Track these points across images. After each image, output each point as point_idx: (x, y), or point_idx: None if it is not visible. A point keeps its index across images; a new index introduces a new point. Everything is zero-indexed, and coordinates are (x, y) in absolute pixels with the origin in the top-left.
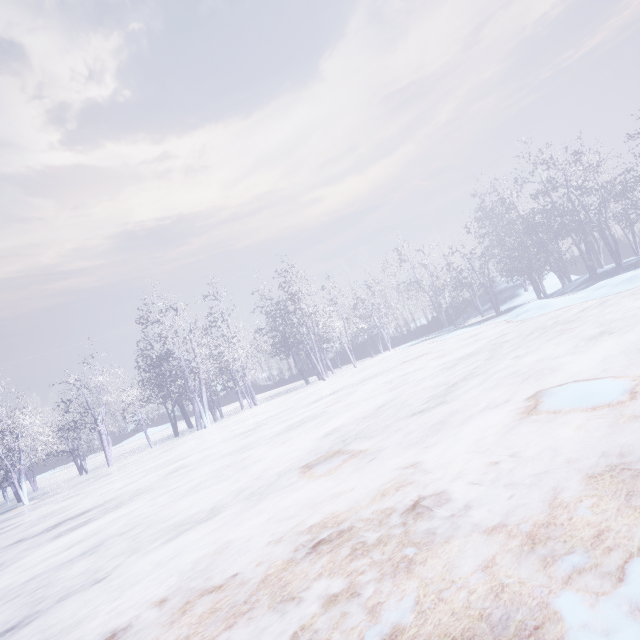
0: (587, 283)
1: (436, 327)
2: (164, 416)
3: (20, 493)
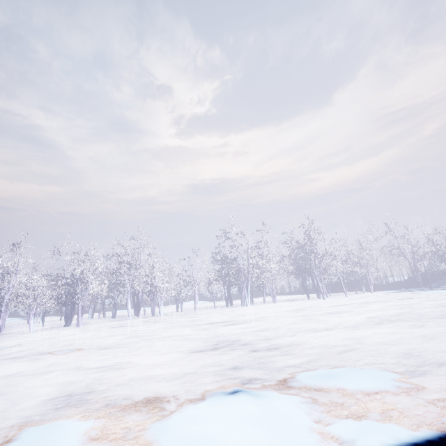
0: None
1: (409, 285)
2: (199, 296)
3: (160, 309)
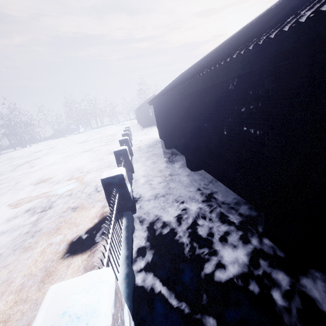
0: (97, 128)
1: (49, 138)
2: None
3: None
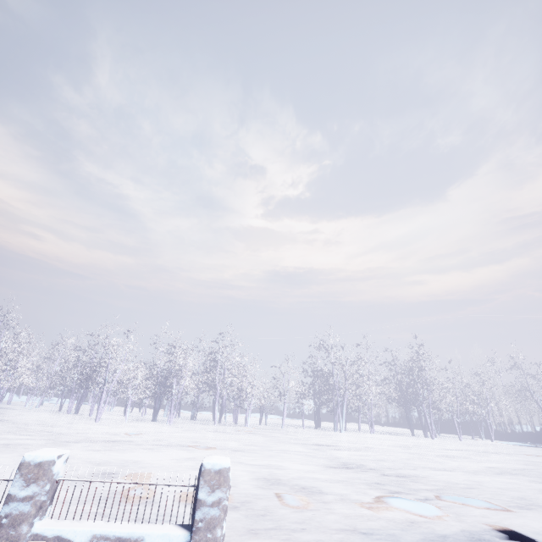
0: None
1: None
2: (271, 408)
3: (247, 419)
